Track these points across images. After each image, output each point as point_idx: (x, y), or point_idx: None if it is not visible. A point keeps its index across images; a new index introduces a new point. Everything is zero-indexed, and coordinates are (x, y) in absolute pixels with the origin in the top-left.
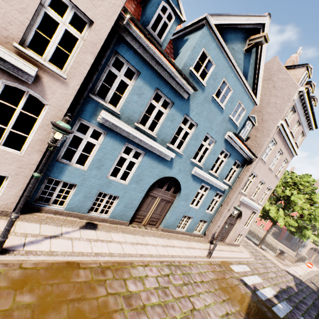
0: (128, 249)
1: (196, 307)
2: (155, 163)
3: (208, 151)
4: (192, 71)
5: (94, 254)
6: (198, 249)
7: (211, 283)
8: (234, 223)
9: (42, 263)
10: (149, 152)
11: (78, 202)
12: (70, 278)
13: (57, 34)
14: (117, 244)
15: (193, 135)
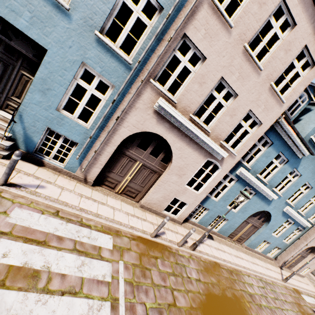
0: (235, 260)
1: None
2: (259, 201)
3: (302, 194)
4: (312, 138)
5: (223, 260)
6: (273, 271)
7: (292, 305)
8: (305, 256)
9: (206, 260)
10: (258, 193)
11: (205, 219)
12: (221, 273)
13: (240, 132)
14: (228, 255)
15: (294, 182)
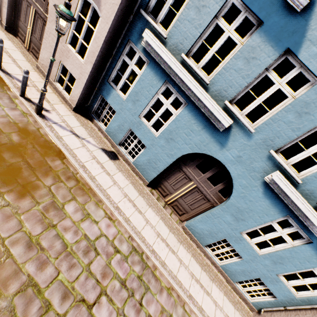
0: (114, 193)
1: (95, 310)
2: (197, 126)
3: None
4: None
5: (82, 165)
6: (213, 302)
7: None
8: None
9: (49, 137)
10: (192, 105)
11: (114, 129)
12: (47, 156)
13: None
14: (110, 181)
15: (294, 101)
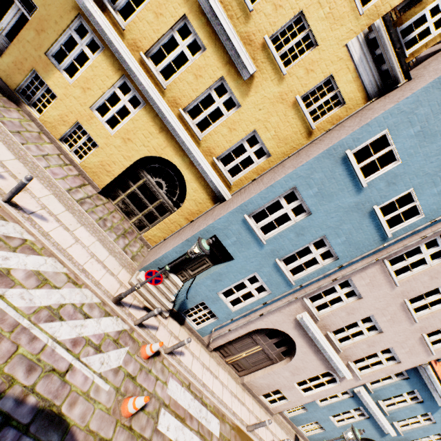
0: None
1: None
2: (371, 427)
3: None
4: None
5: None
6: None
7: None
8: None
9: None
10: (372, 419)
11: (299, 418)
12: None
13: (373, 360)
14: None
15: (424, 427)
